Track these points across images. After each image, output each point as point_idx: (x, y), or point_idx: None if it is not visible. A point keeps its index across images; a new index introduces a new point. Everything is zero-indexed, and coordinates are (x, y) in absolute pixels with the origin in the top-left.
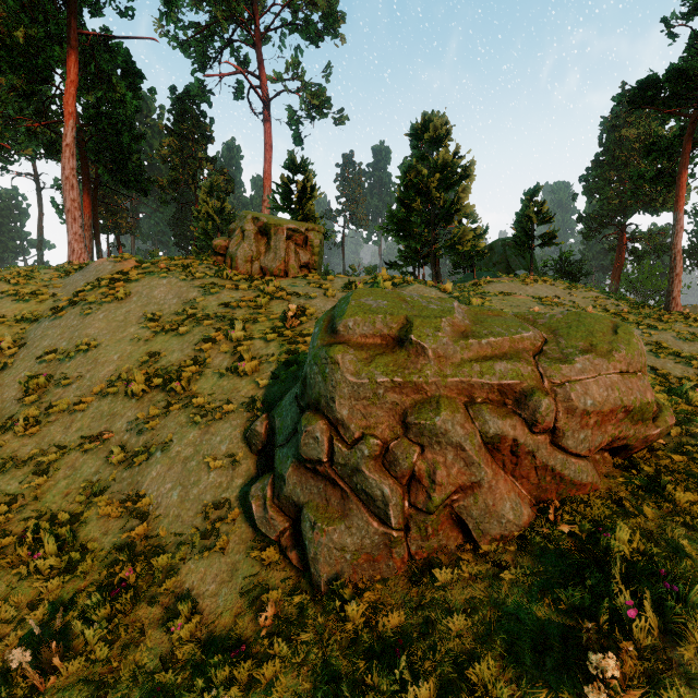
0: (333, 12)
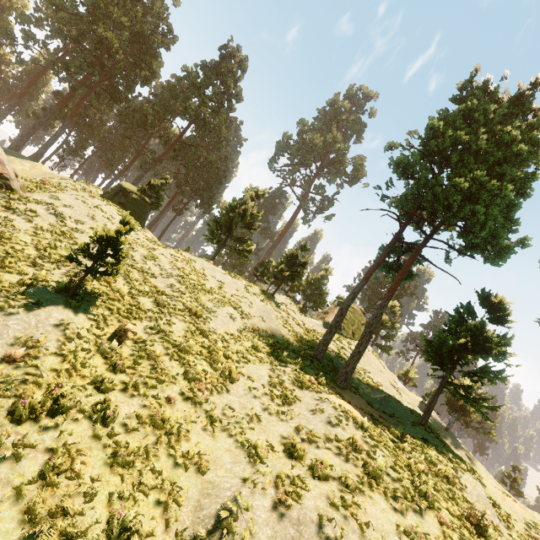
0: (358, 170)
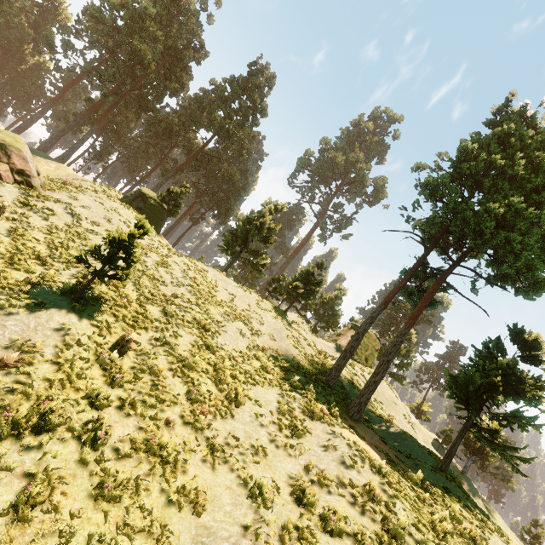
0: (378, 191)
